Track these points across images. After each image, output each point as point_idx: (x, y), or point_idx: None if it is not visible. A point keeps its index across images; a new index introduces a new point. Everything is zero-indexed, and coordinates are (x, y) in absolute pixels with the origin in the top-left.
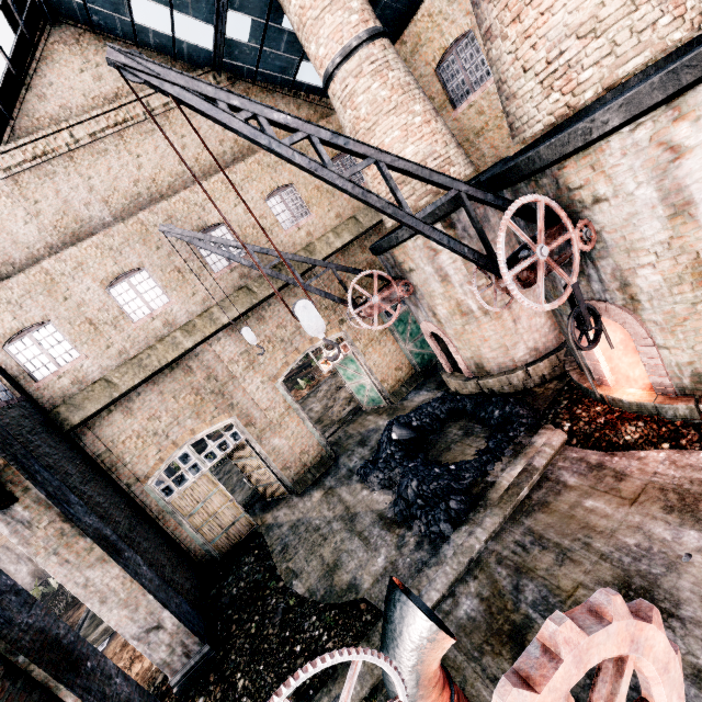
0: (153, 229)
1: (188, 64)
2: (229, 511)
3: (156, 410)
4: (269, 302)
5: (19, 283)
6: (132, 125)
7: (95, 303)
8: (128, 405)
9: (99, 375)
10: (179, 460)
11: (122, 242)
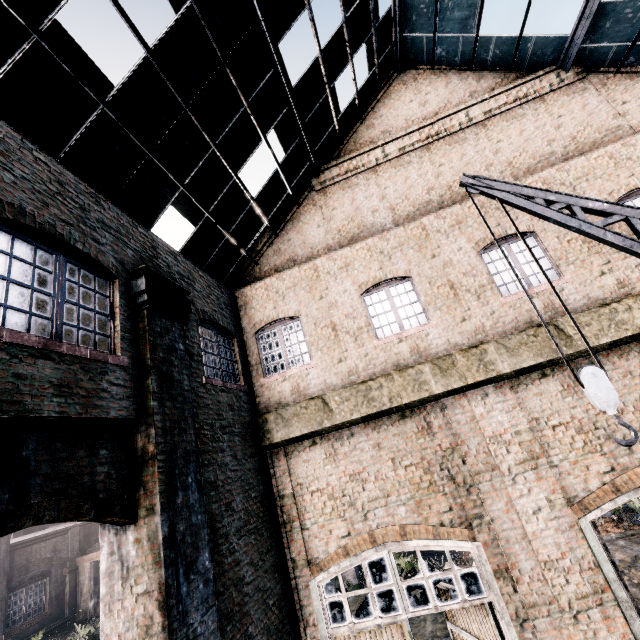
0: (433, 235)
1: (524, 72)
2: None
3: (363, 468)
4: (590, 359)
5: (291, 276)
6: (442, 138)
7: (346, 307)
8: (335, 444)
9: (319, 391)
10: (368, 567)
11: (395, 247)
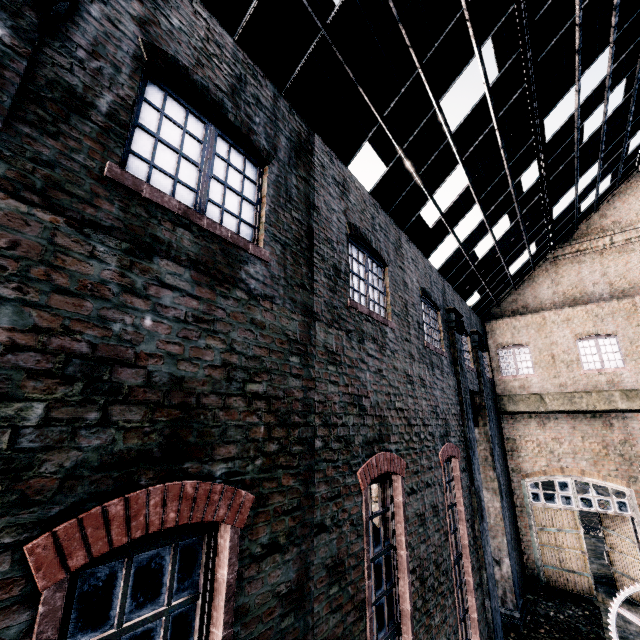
0: None
1: None
2: (575, 559)
3: (561, 436)
4: None
5: (525, 319)
6: None
7: (563, 346)
8: (544, 420)
9: (537, 391)
10: (557, 483)
11: (607, 314)
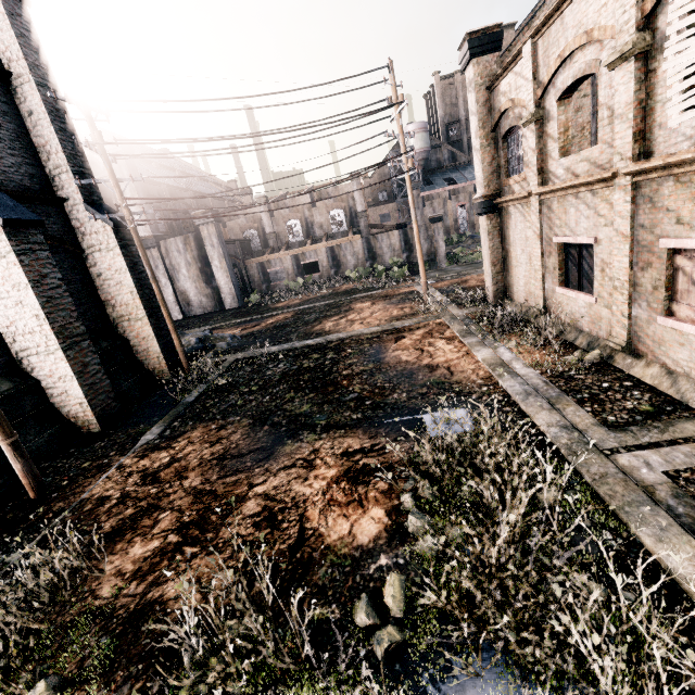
0: None
1: None
2: None
3: None
4: None
5: None
6: None
7: None
8: None
9: None
10: None
11: None
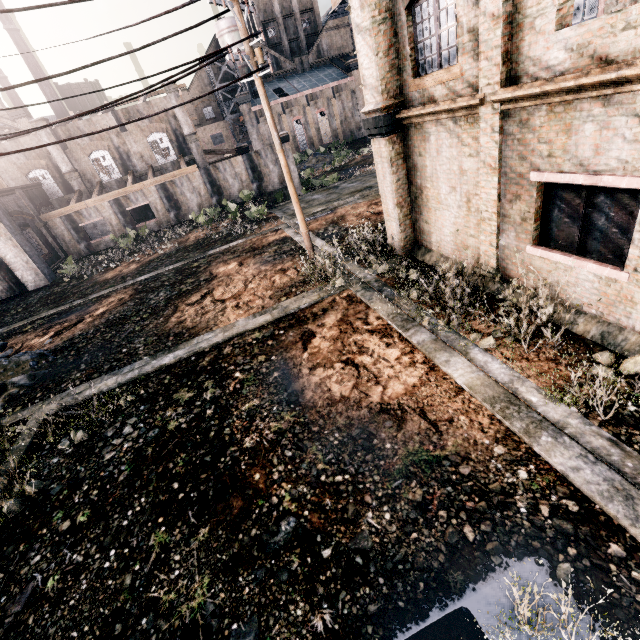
0: None
1: None
2: None
3: None
4: None
5: None
6: None
7: None
8: None
9: None
10: None
11: None
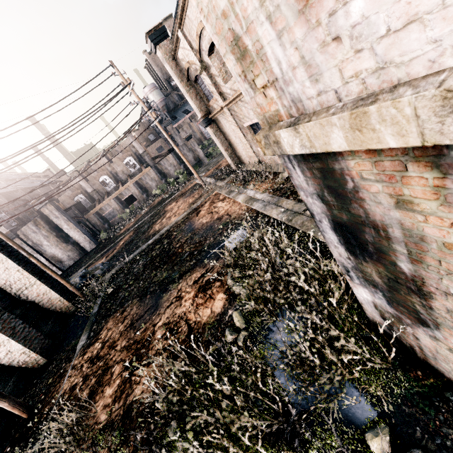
0: None
1: None
2: None
3: None
4: None
5: None
6: None
7: None
8: None
9: None
10: None
11: None
